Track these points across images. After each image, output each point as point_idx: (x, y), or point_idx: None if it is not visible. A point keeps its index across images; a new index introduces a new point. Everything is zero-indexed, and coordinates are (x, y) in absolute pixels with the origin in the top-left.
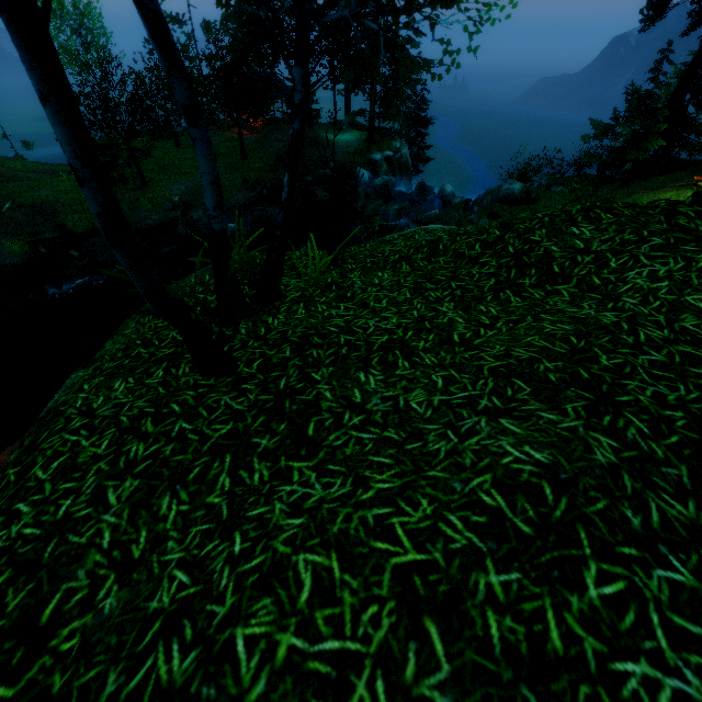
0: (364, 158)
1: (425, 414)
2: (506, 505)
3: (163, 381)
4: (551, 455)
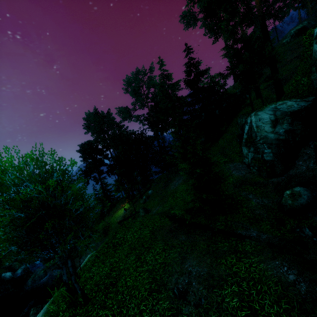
0: (2, 268)
1: (123, 266)
2: (135, 260)
3: (80, 314)
4: (135, 255)
